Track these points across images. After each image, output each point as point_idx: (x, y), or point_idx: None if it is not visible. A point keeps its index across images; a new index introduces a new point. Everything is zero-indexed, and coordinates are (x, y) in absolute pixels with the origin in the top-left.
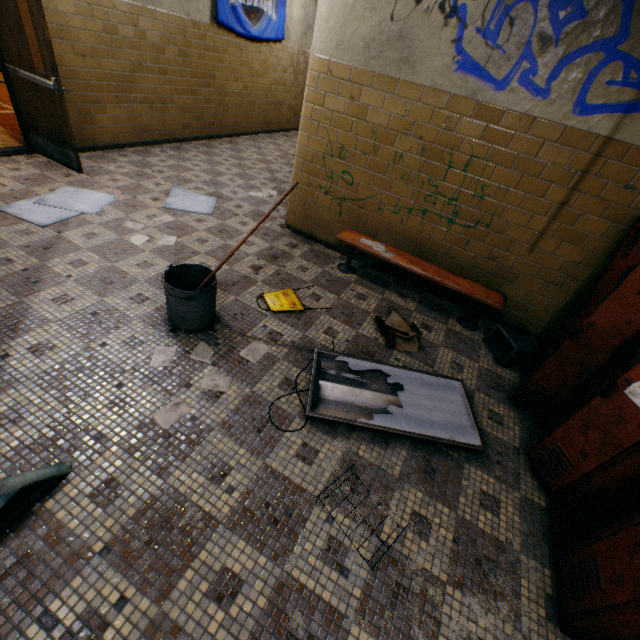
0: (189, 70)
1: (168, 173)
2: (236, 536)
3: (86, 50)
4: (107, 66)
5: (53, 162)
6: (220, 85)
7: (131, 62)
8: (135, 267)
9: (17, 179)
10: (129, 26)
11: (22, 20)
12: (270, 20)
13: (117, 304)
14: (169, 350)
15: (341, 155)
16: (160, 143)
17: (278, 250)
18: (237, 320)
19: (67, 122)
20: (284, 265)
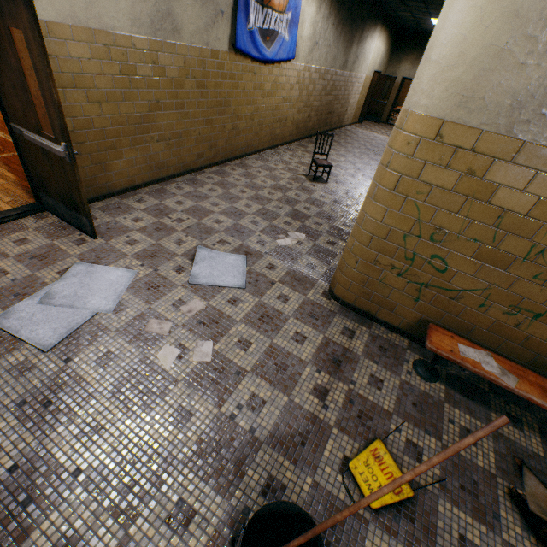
0: (205, 100)
1: (187, 221)
2: None
3: (101, 95)
4: (124, 109)
5: (64, 222)
6: (233, 110)
7: (149, 101)
8: (167, 424)
9: (21, 258)
10: (148, 64)
11: (26, 77)
12: (283, 41)
13: (148, 541)
14: None
15: (433, 236)
16: (174, 177)
17: (335, 345)
18: (329, 546)
19: (79, 189)
20: (351, 378)
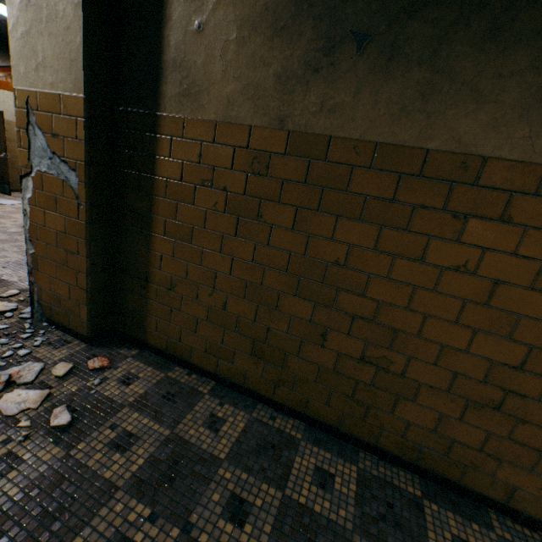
0: None
1: None
2: (15, 253)
3: None
4: None
5: None
6: None
7: None
8: (20, 216)
9: None
10: None
11: None
12: None
13: (3, 221)
14: (19, 230)
15: None
16: None
17: None
18: None
19: (7, 172)
20: None
